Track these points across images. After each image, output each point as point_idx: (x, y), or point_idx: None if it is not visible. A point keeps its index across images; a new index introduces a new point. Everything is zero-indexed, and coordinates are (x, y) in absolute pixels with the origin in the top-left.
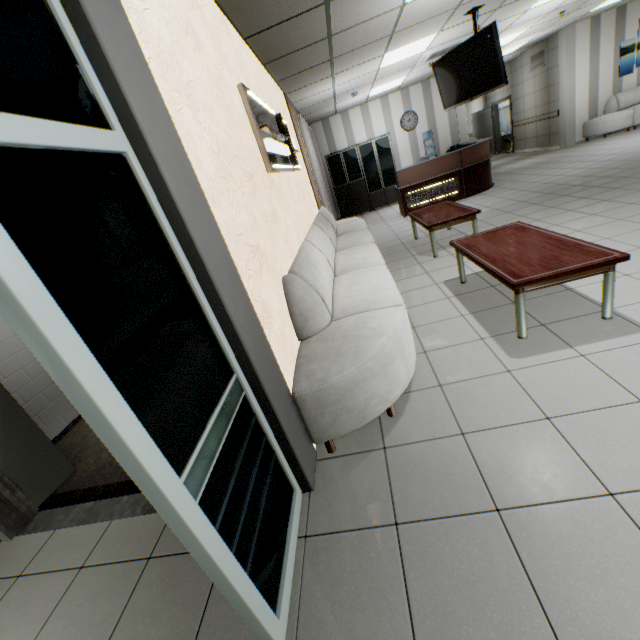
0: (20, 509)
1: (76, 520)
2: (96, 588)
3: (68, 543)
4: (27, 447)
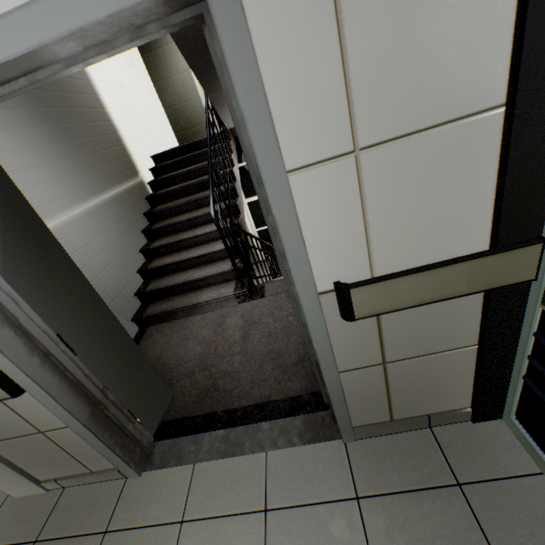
0: (142, 442)
1: (215, 452)
2: (308, 538)
3: (224, 480)
4: (135, 374)
